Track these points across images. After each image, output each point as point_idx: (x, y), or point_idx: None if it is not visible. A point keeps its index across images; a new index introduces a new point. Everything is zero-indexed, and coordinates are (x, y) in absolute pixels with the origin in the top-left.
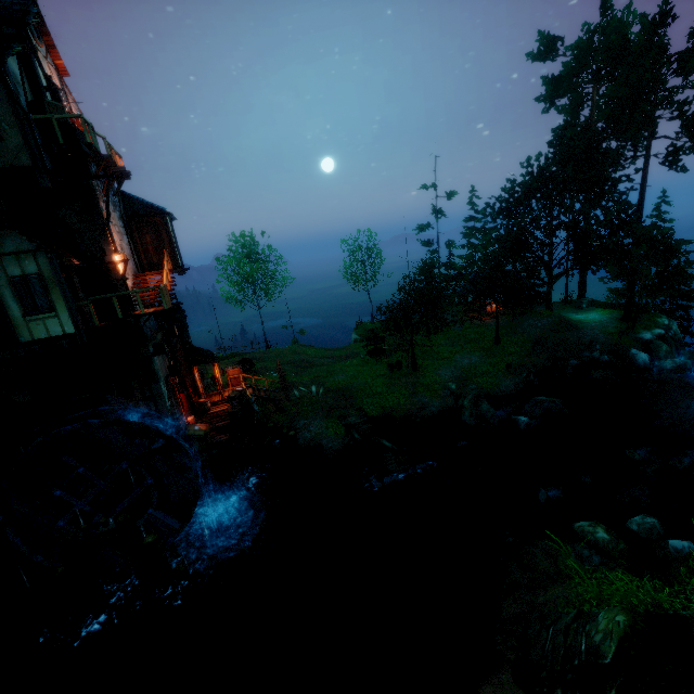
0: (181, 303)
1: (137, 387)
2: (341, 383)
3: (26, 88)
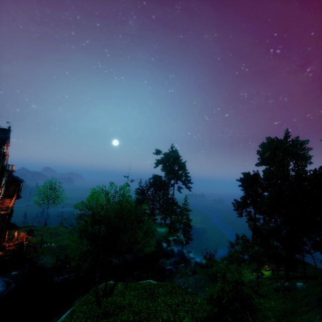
0: (14, 207)
1: None
2: (65, 243)
3: None
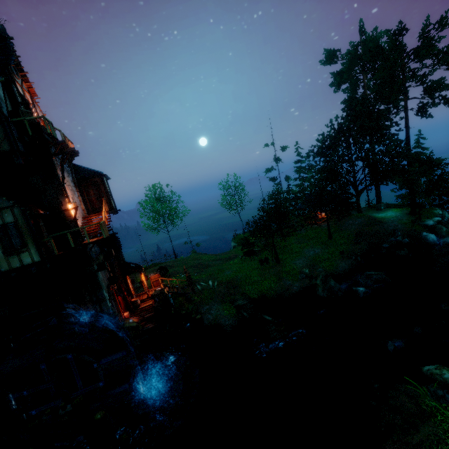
0: (116, 233)
1: (86, 295)
2: (228, 277)
3: (8, 103)
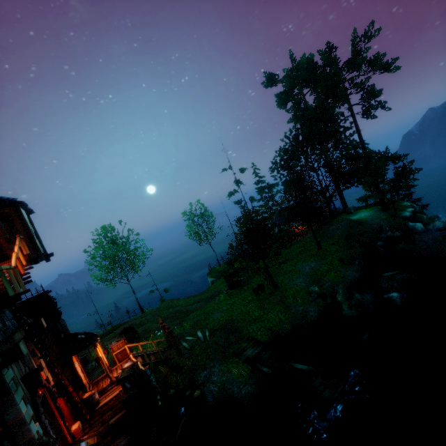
0: (48, 291)
1: None
2: (221, 320)
3: None
